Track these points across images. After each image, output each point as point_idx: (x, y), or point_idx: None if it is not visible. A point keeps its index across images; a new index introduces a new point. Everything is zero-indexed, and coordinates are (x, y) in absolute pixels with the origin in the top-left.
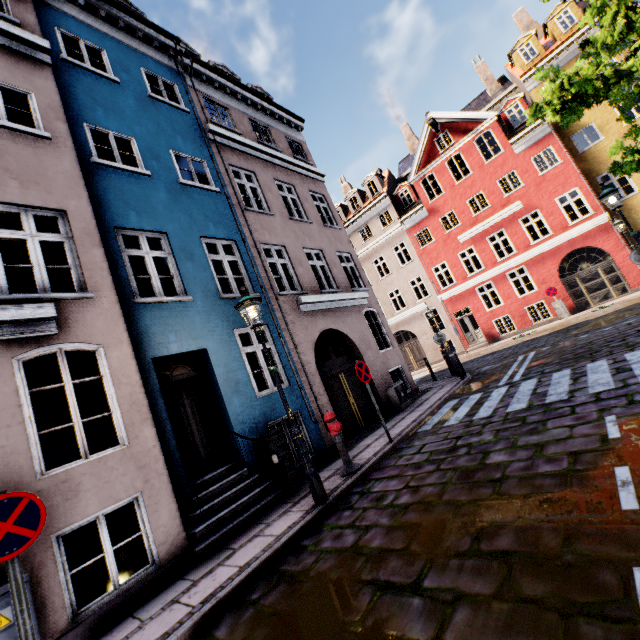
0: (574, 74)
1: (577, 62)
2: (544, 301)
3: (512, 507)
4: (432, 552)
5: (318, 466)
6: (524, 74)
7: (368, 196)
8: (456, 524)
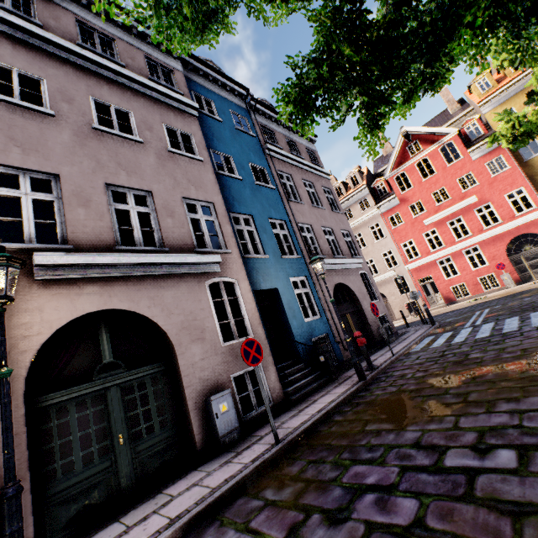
0: (522, 116)
1: (524, 108)
2: (494, 274)
3: (490, 368)
4: (449, 385)
5: (341, 370)
6: (480, 101)
7: (350, 187)
8: (459, 377)
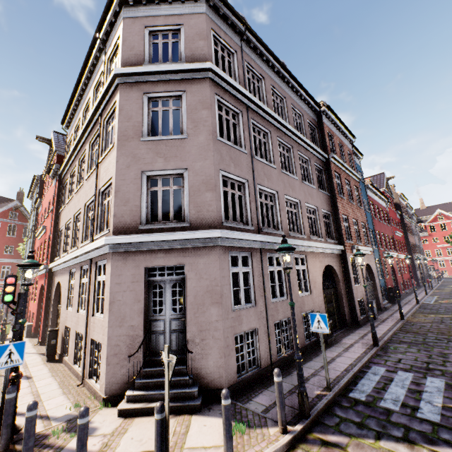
0: None
1: None
2: None
3: None
4: None
5: None
6: None
7: None
8: None
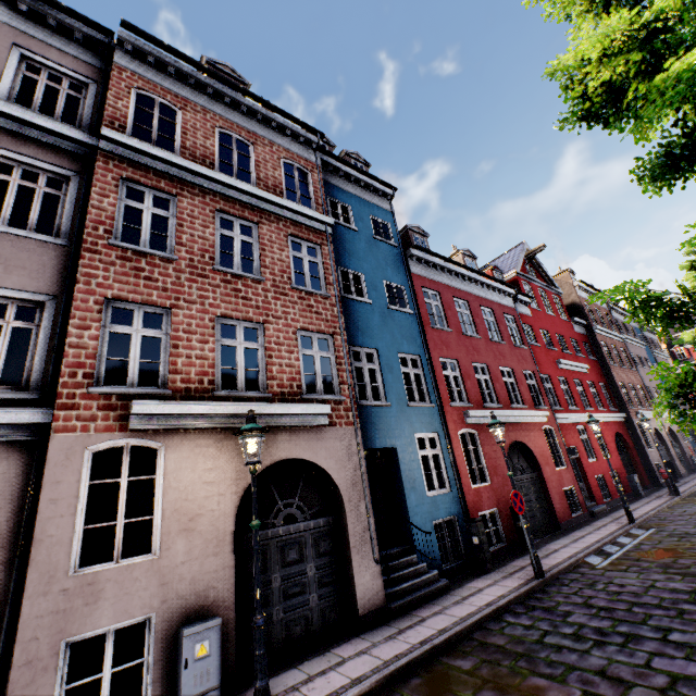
0: None
1: None
2: None
3: None
4: None
5: None
6: None
7: None
8: None
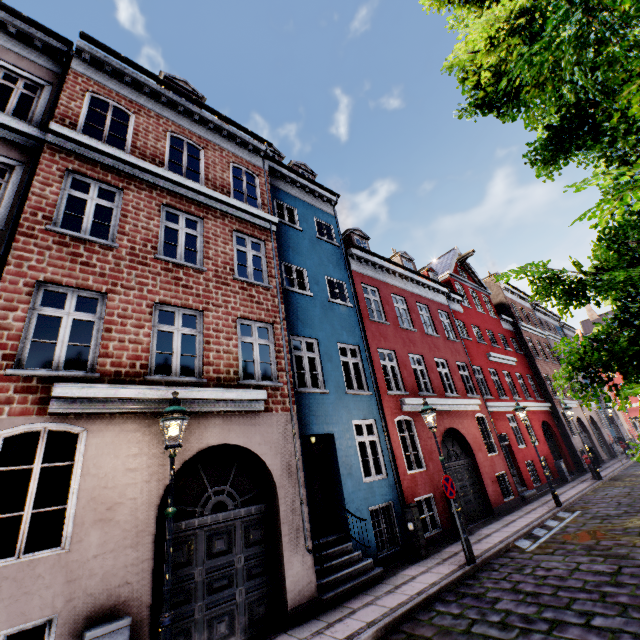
0: None
1: None
2: None
3: None
4: None
5: None
6: None
7: None
8: None
